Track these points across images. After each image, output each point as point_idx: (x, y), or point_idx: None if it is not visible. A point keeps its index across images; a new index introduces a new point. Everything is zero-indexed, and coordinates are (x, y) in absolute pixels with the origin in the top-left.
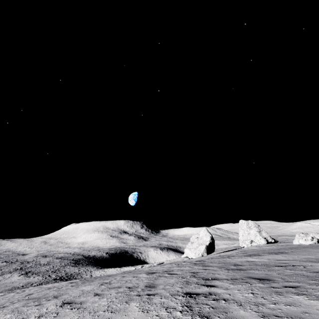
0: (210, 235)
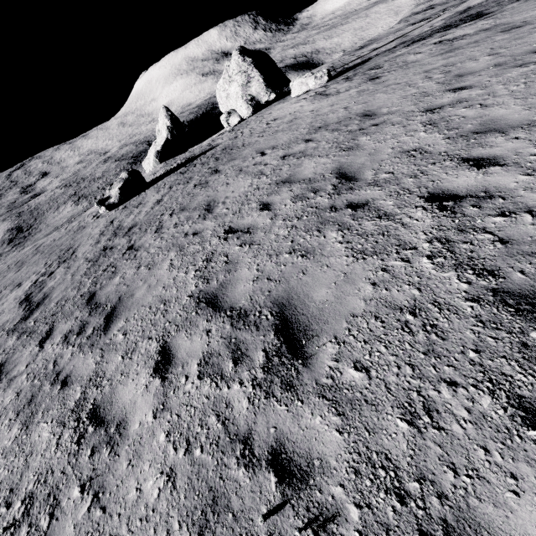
0: (167, 124)
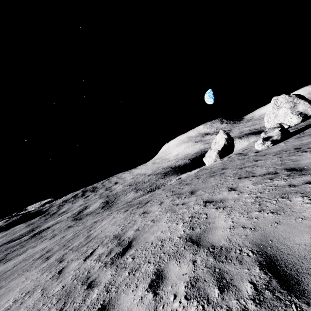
0: (225, 137)
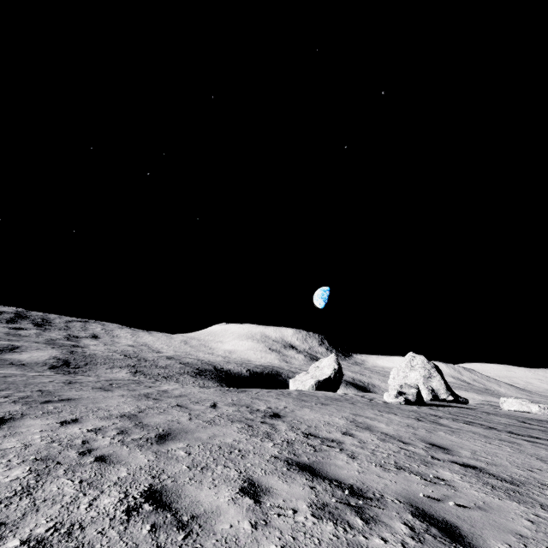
0: (334, 366)
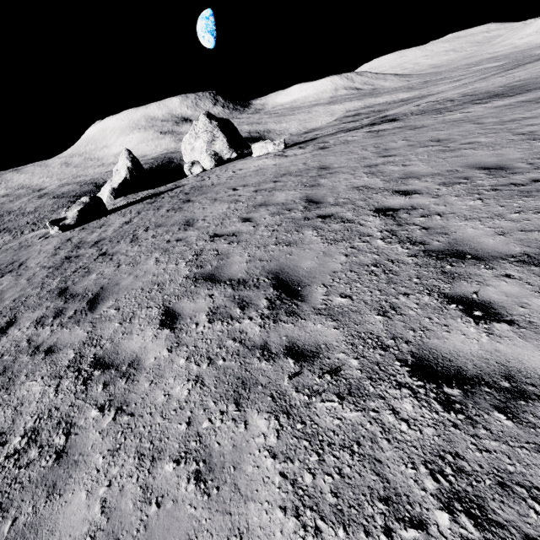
0: (127, 165)
